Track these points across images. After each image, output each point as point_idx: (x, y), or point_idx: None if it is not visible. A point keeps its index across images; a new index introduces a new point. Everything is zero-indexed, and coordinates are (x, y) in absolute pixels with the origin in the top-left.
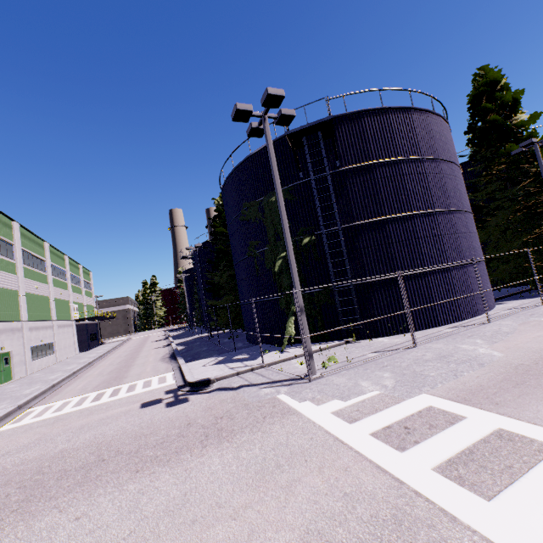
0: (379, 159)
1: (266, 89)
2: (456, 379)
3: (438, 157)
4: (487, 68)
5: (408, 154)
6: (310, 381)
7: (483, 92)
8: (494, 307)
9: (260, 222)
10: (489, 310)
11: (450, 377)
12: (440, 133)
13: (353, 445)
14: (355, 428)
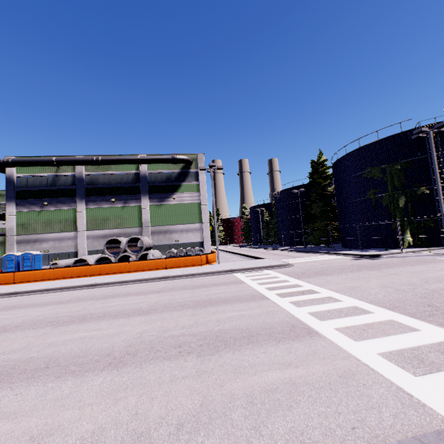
0: None
1: (442, 122)
2: None
3: None
4: None
5: None
6: None
7: None
8: None
9: (382, 179)
10: None
11: None
12: None
13: None
14: None
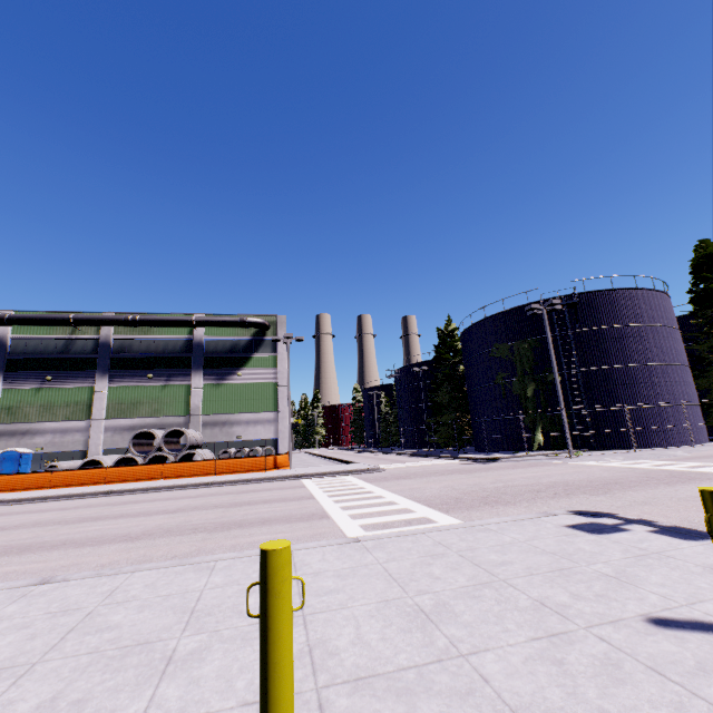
0: (609, 325)
1: (551, 301)
2: (658, 458)
3: (656, 324)
4: (708, 241)
5: (632, 322)
6: (571, 458)
7: (703, 262)
8: (705, 442)
9: (510, 360)
10: (699, 443)
11: (655, 457)
12: (659, 305)
13: (609, 465)
14: (607, 464)
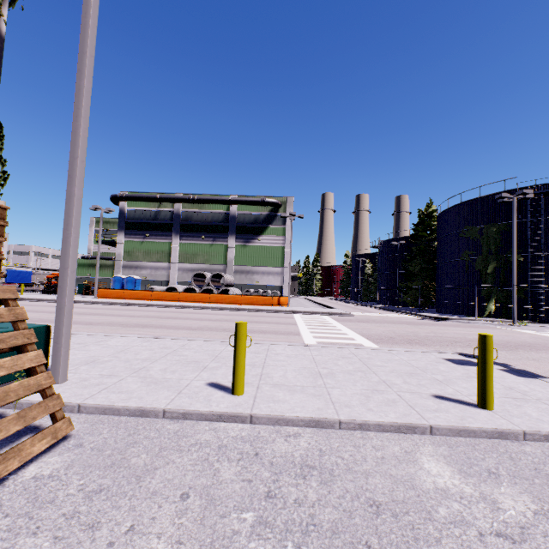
0: None
1: (522, 190)
2: None
3: None
4: None
5: None
6: (513, 326)
7: None
8: None
9: (477, 241)
10: None
11: None
12: None
13: (542, 335)
14: (542, 334)
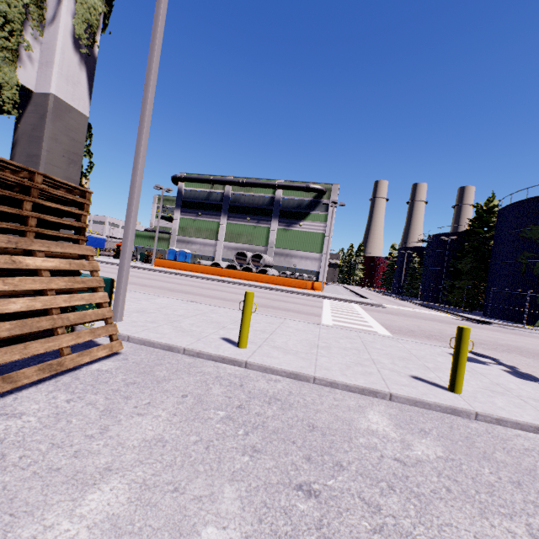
0: None
1: None
2: None
3: None
4: None
5: None
6: None
7: None
8: None
9: None
10: None
11: None
12: None
13: None
14: None
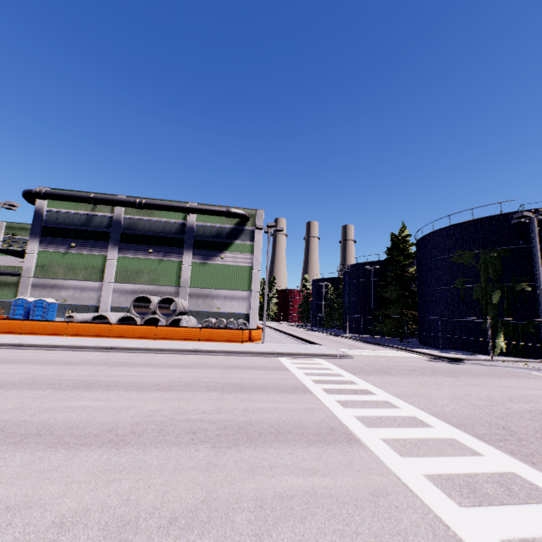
0: None
1: None
2: None
3: None
4: None
5: None
6: None
7: None
8: None
9: (473, 267)
10: None
11: None
12: None
13: None
14: None
